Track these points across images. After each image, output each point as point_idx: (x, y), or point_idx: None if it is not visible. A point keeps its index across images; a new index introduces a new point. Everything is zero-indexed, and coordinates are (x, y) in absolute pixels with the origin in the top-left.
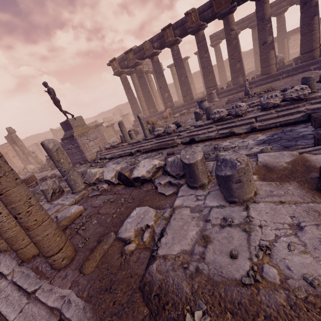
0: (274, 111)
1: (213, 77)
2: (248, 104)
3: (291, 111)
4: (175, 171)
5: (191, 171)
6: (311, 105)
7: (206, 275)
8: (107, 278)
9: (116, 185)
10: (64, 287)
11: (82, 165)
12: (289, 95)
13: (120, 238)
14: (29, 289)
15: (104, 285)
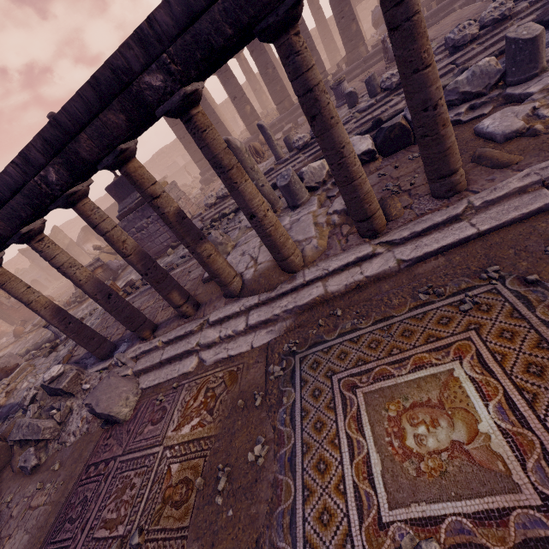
0: (475, 45)
1: (319, 57)
2: None
3: (499, 36)
4: (482, 83)
5: (535, 49)
6: (520, 21)
7: None
8: None
9: (368, 164)
10: (511, 176)
11: (178, 248)
12: (488, 17)
13: (509, 134)
14: (456, 212)
15: None
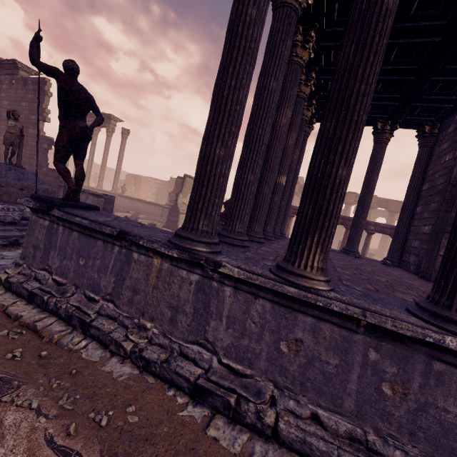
0: None
1: None
2: None
3: None
4: None
5: None
6: None
7: None
8: None
9: None
10: None
11: None
12: None
13: None
14: None
15: None
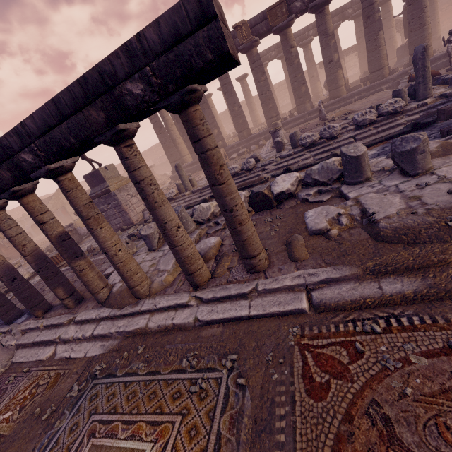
0: (372, 128)
1: (274, 105)
2: None
3: (390, 125)
4: (327, 176)
5: (359, 164)
6: (408, 117)
7: (438, 208)
8: (334, 251)
9: None
10: (291, 272)
11: (126, 231)
12: (384, 109)
13: (314, 231)
14: (244, 291)
15: (337, 254)
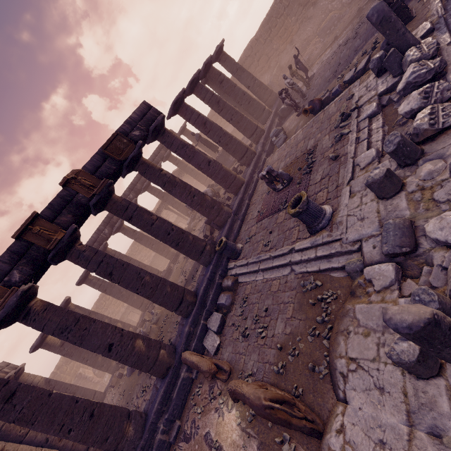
0: None
1: (192, 234)
2: (354, 144)
3: None
4: None
5: None
6: None
7: None
8: None
9: None
10: None
11: None
12: (428, 51)
13: None
14: None
15: None
